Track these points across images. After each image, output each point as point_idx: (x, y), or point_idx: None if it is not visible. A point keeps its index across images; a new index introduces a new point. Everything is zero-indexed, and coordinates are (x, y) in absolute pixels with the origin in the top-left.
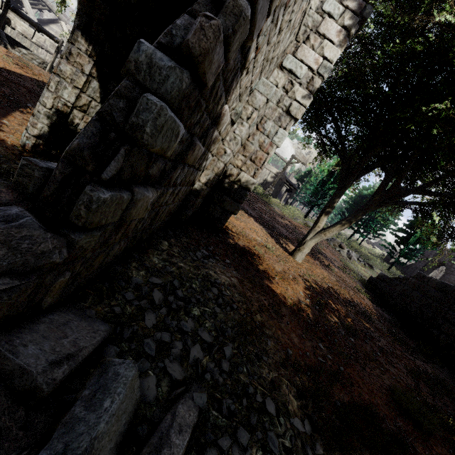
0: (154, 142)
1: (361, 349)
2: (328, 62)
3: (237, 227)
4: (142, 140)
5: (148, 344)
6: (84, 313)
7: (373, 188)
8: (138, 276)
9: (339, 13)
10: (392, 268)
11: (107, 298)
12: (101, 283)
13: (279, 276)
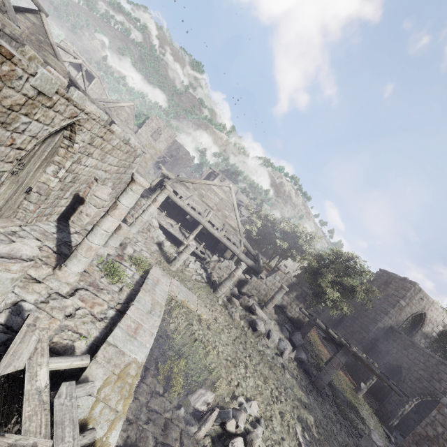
0: None
1: None
2: None
3: None
4: None
5: None
6: None
7: None
8: None
9: (424, 342)
10: None
11: None
12: None
13: None
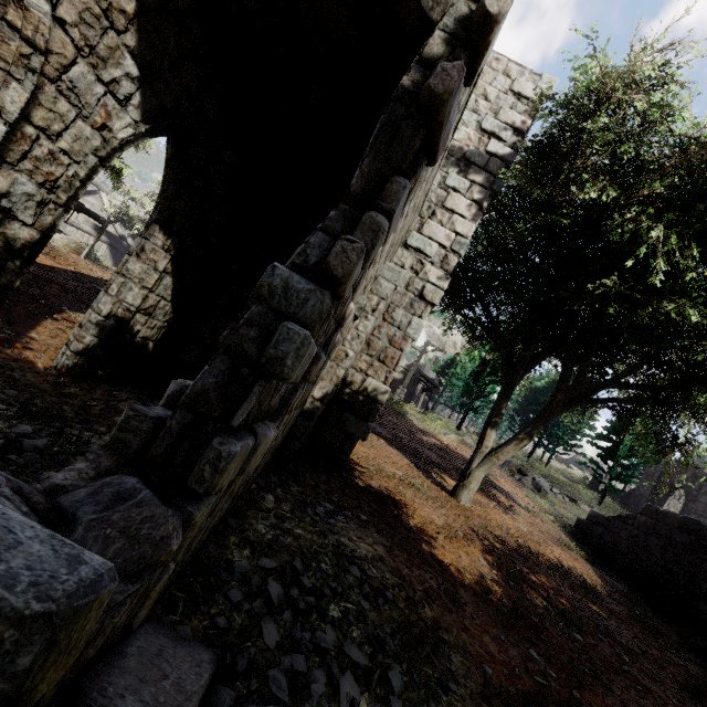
0: (294, 374)
1: (597, 653)
2: (462, 237)
3: (365, 457)
4: (282, 374)
5: (275, 679)
6: (176, 632)
7: (547, 377)
8: (241, 559)
9: (465, 187)
10: (606, 499)
11: (204, 602)
12: (191, 577)
13: (443, 535)
